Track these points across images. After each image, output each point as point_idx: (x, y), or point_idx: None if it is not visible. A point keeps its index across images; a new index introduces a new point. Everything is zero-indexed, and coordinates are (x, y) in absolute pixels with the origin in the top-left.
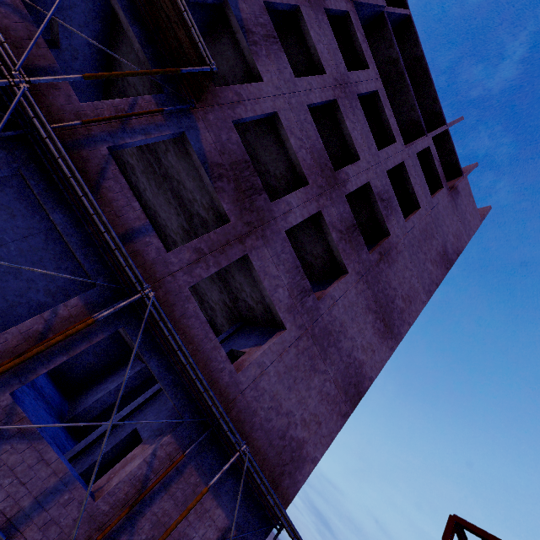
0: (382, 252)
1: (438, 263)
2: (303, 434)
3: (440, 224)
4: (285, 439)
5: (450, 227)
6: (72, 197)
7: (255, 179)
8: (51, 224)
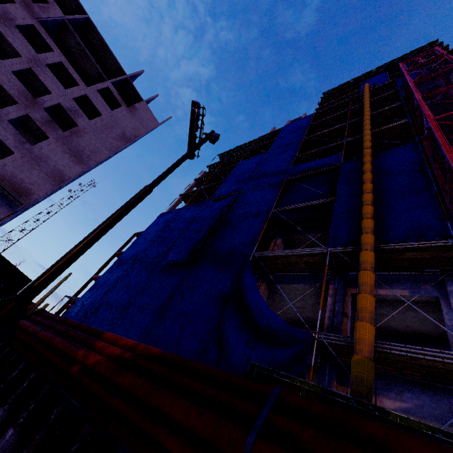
0: (73, 132)
1: (118, 139)
2: (31, 187)
3: (119, 123)
4: (21, 186)
5: (128, 124)
6: None
7: None
8: None
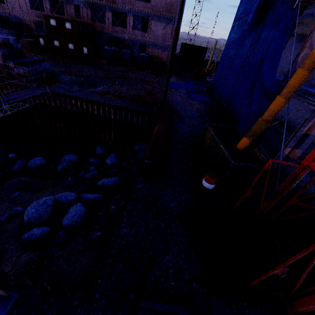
0: None
1: None
2: (170, 0)
3: None
4: (167, 4)
5: None
6: (116, 6)
7: None
8: (123, 13)
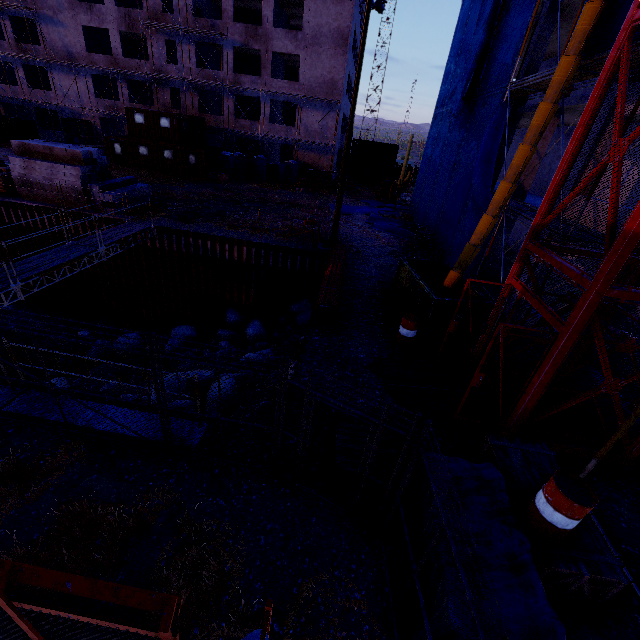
0: None
1: None
2: (331, 76)
3: None
4: (326, 83)
5: None
6: (242, 89)
7: (252, 27)
8: (250, 97)
